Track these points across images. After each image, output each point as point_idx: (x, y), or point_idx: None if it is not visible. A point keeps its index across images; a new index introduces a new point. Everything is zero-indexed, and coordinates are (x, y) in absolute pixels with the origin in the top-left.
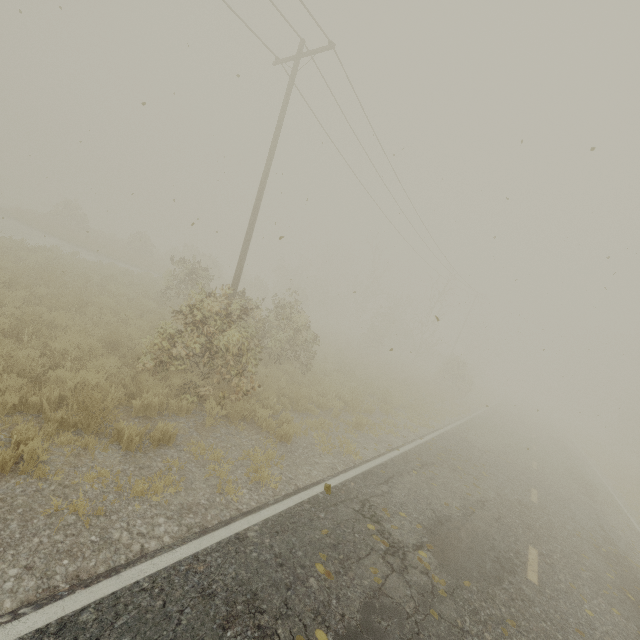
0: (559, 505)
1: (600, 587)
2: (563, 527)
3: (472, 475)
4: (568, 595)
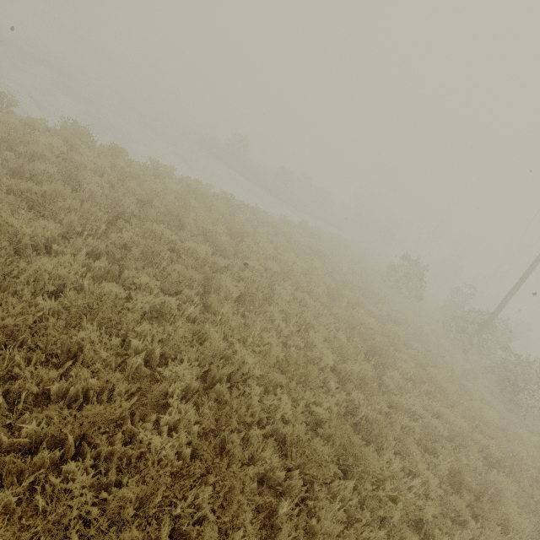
0: None
1: None
2: None
3: None
4: None
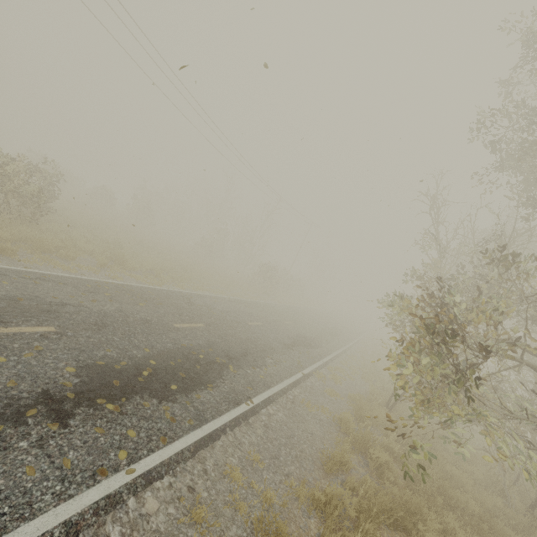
0: (215, 335)
1: (103, 360)
2: (173, 339)
3: (115, 300)
4: (2, 349)
